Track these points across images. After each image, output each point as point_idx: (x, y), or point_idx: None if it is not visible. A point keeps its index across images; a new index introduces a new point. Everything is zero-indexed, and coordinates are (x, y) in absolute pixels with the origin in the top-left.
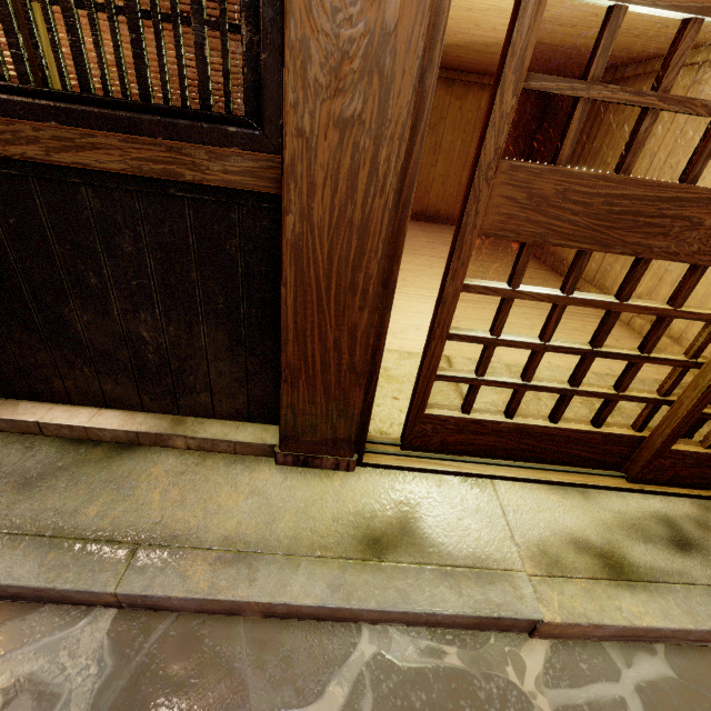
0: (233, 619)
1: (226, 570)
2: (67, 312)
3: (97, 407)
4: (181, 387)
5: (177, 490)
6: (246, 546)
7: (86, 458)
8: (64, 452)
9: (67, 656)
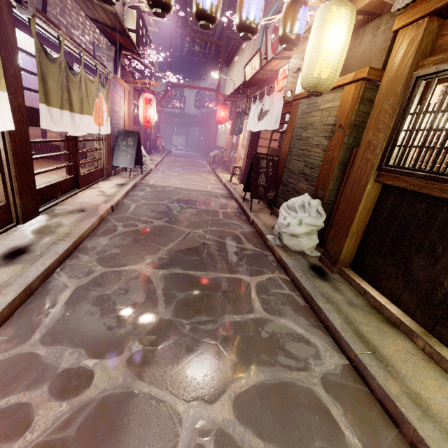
0: (392, 424)
1: (407, 400)
2: (414, 257)
3: (390, 301)
4: (444, 319)
5: (404, 355)
6: (426, 407)
7: (373, 313)
8: (366, 306)
9: (328, 354)
